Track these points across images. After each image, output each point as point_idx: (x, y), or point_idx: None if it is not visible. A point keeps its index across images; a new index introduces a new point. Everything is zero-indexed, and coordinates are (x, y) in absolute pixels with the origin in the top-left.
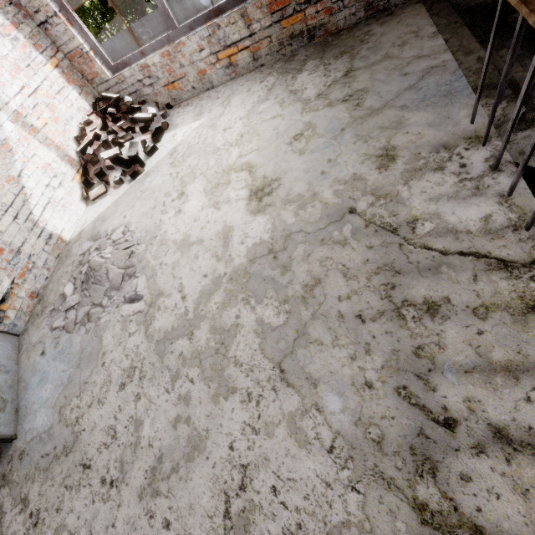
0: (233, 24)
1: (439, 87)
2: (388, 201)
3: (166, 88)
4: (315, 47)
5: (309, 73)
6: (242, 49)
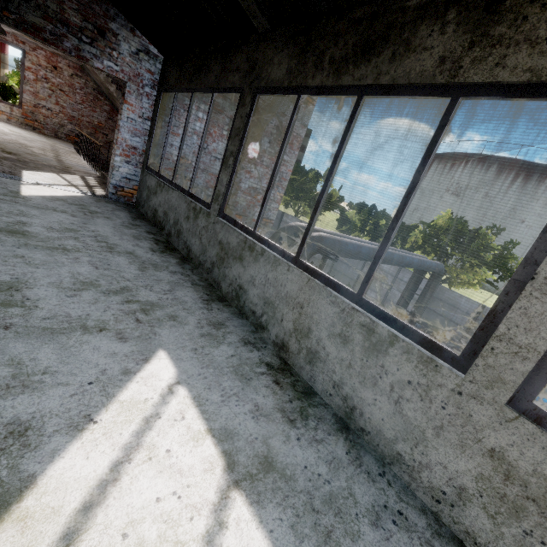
0: (6, 107)
1: (70, 146)
2: (54, 145)
3: None
4: (35, 132)
5: (33, 132)
6: (4, 114)
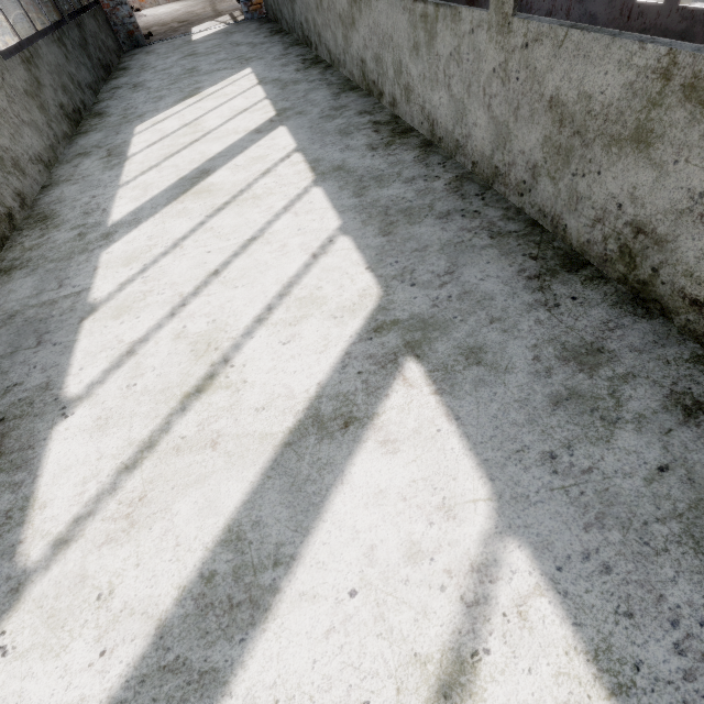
0: None
1: None
2: None
3: (139, 1)
4: None
5: None
6: None
